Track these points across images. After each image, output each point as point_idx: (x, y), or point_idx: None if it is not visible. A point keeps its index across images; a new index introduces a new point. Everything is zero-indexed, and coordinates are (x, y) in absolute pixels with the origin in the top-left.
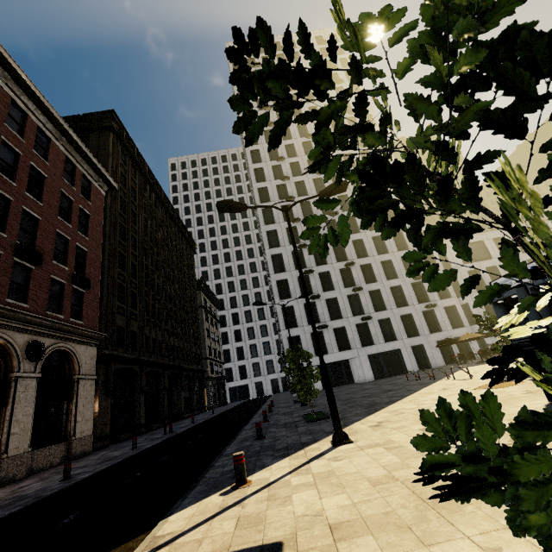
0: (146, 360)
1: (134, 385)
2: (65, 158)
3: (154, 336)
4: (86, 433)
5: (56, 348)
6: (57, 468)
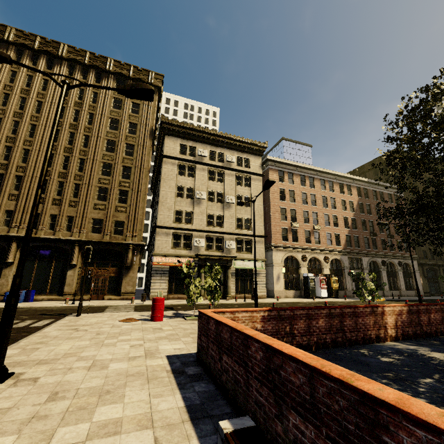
0: (440, 264)
1: (436, 275)
2: (387, 194)
3: (443, 251)
4: (420, 289)
5: (404, 262)
6: (414, 297)
